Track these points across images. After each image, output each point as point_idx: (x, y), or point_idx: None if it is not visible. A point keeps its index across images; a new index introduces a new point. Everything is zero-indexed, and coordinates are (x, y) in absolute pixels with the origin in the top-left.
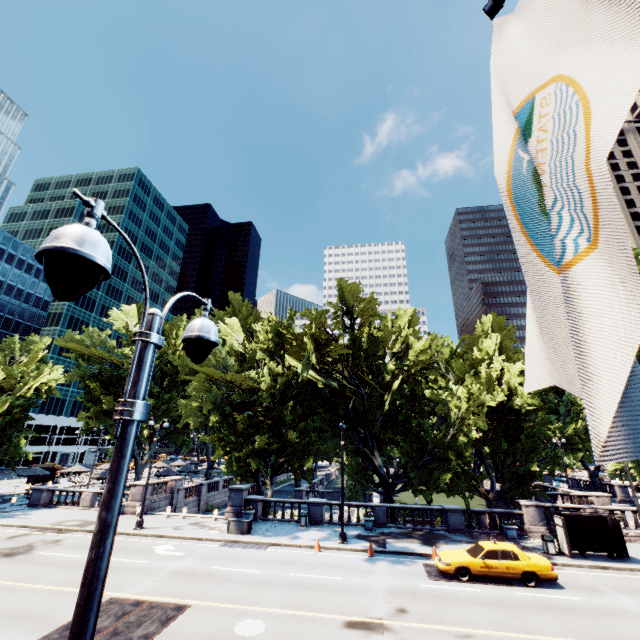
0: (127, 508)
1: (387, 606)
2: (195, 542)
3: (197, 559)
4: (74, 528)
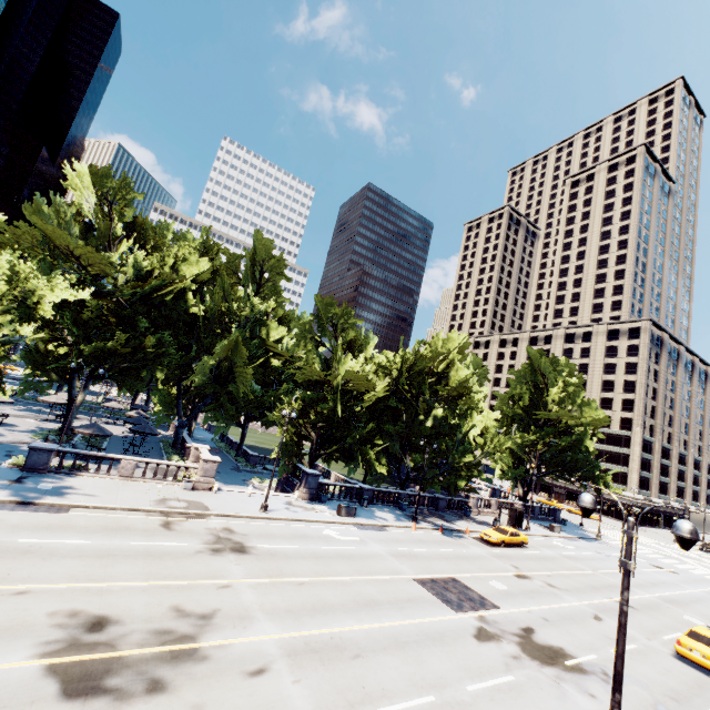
0: (199, 484)
1: (508, 565)
2: (335, 526)
3: (376, 543)
4: (206, 512)
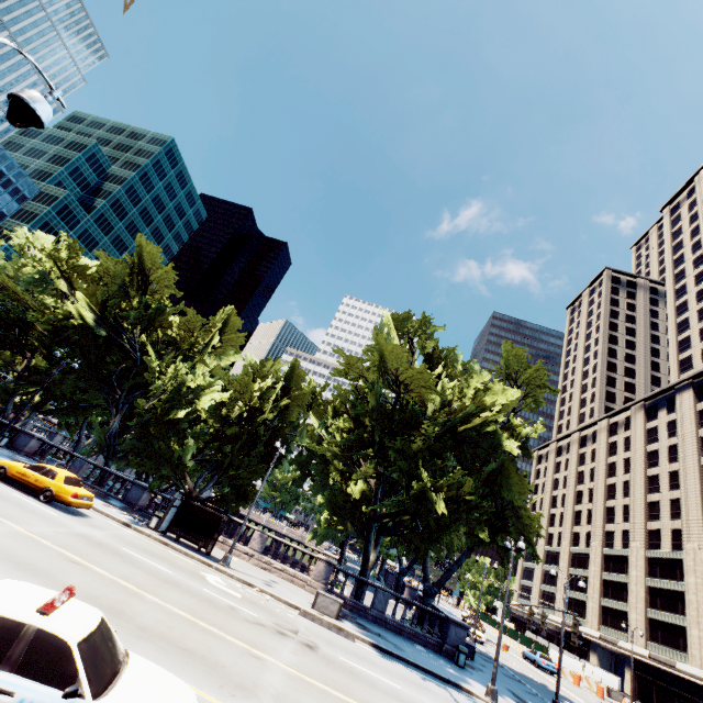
0: None
1: None
2: None
3: None
4: None
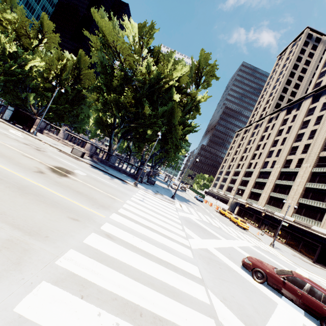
0: None
1: None
2: None
3: None
4: None
